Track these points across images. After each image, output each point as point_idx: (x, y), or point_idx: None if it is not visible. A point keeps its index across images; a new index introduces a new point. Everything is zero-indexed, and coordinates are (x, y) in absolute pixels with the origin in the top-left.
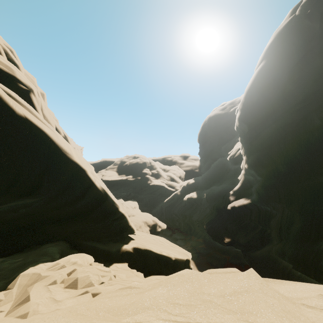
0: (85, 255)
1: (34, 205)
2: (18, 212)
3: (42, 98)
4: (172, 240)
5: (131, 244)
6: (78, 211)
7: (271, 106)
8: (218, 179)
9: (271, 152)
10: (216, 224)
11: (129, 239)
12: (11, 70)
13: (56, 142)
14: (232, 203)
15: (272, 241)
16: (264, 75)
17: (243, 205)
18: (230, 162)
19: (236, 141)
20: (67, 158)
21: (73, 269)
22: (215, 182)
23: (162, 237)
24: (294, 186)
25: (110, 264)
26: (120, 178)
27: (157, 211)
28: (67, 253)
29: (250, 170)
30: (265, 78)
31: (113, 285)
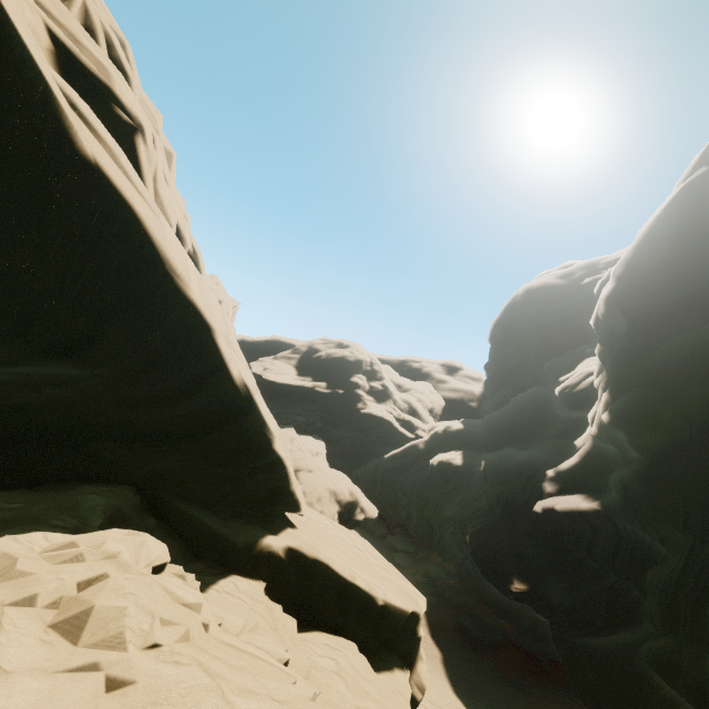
0: (147, 541)
1: (78, 385)
2: (43, 394)
3: (166, 162)
4: (384, 548)
5: (285, 537)
6: (177, 424)
7: (705, 279)
8: (523, 434)
9: (685, 396)
10: (497, 539)
11: (284, 525)
12: (105, 74)
13: (156, 242)
14: (550, 499)
15: (639, 623)
16: (702, 200)
17: (577, 511)
18: (562, 400)
19: (586, 354)
20: (175, 288)
21: (100, 572)
22: (513, 440)
23: (363, 539)
24: None
25: (224, 573)
26: (300, 384)
27: (364, 474)
28: (129, 519)
29: (613, 429)
30: (702, 207)
31: (182, 666)
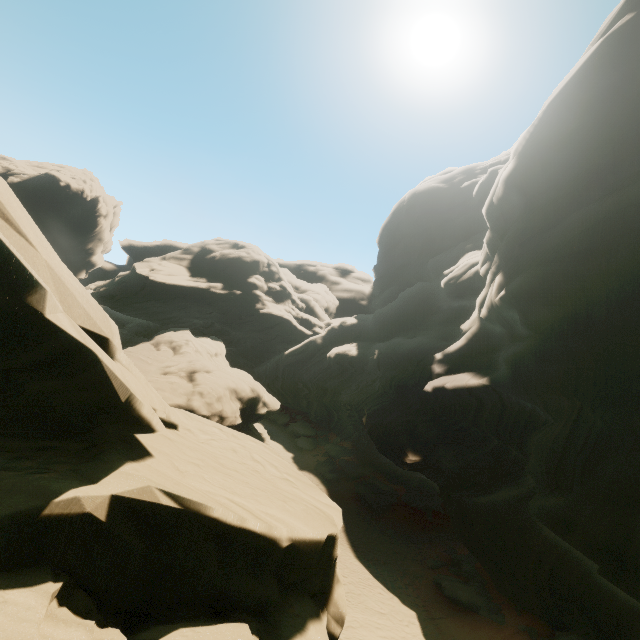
0: None
1: None
2: None
3: None
4: (287, 435)
5: (112, 485)
6: None
7: (611, 148)
8: (410, 325)
9: (587, 268)
10: (391, 418)
11: (119, 459)
12: None
13: None
14: (440, 379)
15: (518, 478)
16: (623, 54)
17: (467, 387)
18: (446, 291)
19: (466, 249)
20: None
21: None
22: (402, 330)
23: (261, 445)
24: (636, 363)
25: None
26: (194, 285)
27: (265, 371)
28: None
29: (505, 309)
30: (622, 63)
31: None
